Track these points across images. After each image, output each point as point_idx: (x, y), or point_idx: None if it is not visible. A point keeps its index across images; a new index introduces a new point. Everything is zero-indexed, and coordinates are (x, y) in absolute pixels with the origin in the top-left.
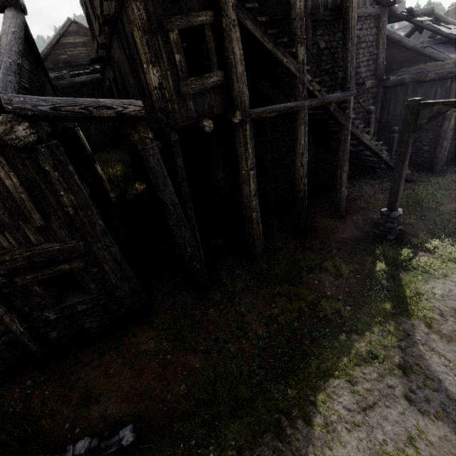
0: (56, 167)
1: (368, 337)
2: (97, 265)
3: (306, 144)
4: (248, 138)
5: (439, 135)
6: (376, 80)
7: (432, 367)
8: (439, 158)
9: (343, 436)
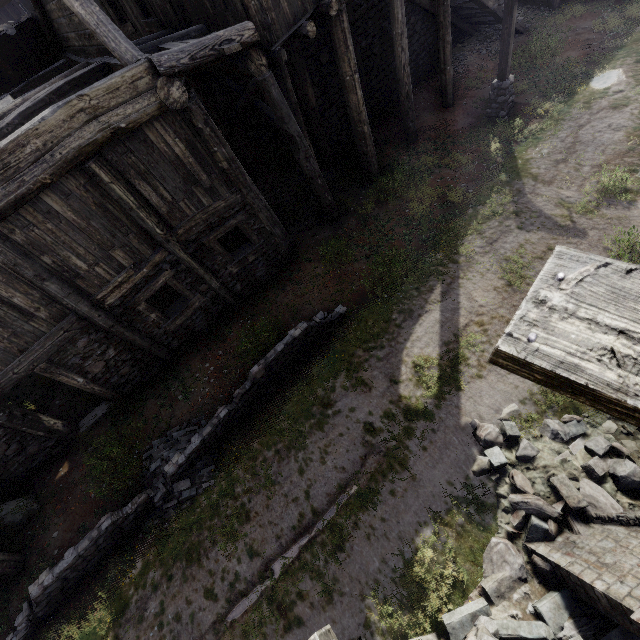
0: (207, 123)
1: (489, 204)
2: (253, 216)
3: (404, 20)
4: (347, 32)
5: None
6: None
7: (536, 205)
8: None
9: (479, 259)
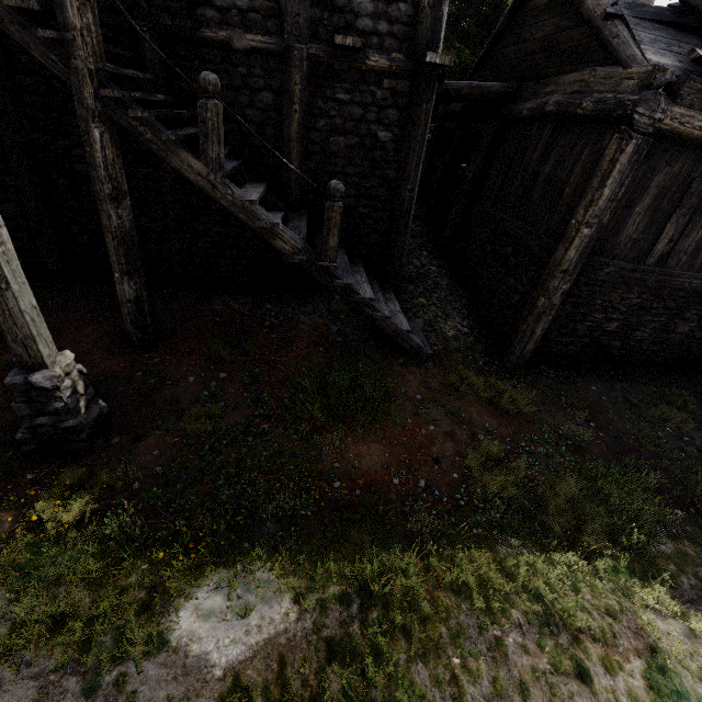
0: None
1: None
2: None
3: None
4: None
5: (542, 275)
6: (412, 59)
7: None
8: (521, 334)
9: None
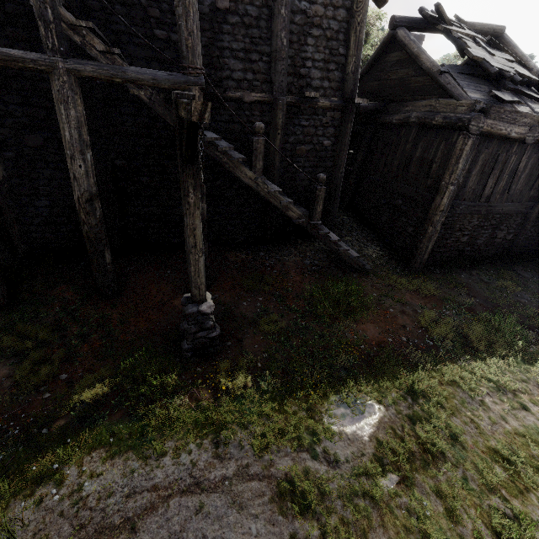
0: None
1: None
2: None
3: (75, 142)
4: None
5: (427, 214)
6: (342, 100)
7: None
8: (419, 250)
9: None
